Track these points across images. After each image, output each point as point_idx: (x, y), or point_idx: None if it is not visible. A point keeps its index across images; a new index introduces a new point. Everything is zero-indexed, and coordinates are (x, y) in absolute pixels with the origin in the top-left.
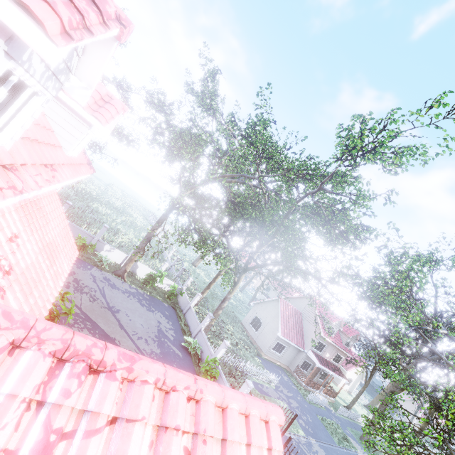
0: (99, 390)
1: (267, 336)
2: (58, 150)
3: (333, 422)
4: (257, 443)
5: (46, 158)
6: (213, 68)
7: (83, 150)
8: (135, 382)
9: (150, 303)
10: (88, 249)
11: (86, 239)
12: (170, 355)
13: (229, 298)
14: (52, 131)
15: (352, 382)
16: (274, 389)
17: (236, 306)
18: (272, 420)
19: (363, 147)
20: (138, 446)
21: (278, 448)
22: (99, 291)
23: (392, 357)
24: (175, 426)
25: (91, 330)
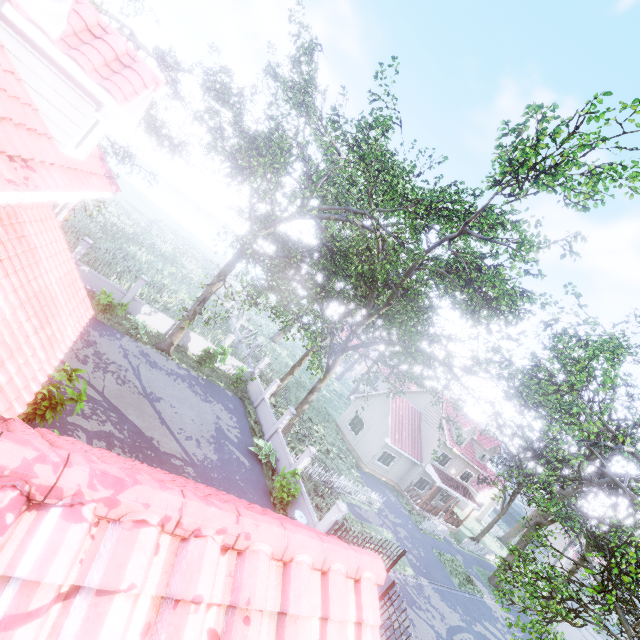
0: (43, 540)
1: (371, 442)
2: (45, 141)
3: (454, 559)
4: (337, 616)
5: (12, 145)
6: (310, 41)
7: (99, 154)
8: (122, 524)
9: (206, 391)
10: (116, 310)
11: (115, 295)
12: (231, 463)
13: (319, 388)
14: (34, 110)
15: (484, 507)
16: (376, 513)
17: (330, 400)
18: (366, 578)
19: (538, 163)
20: (117, 636)
21: (372, 621)
22: (132, 371)
23: (548, 480)
24: (193, 598)
25: (117, 424)
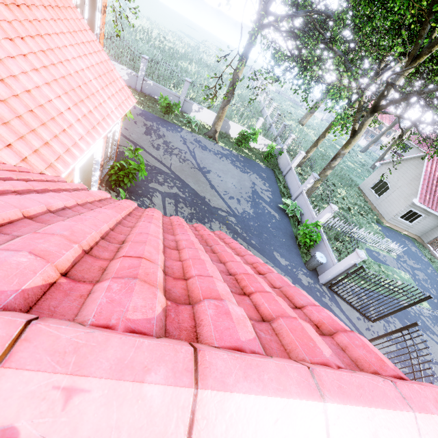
0: None
1: (395, 203)
2: None
3: None
4: None
5: None
6: None
7: None
8: None
9: (244, 165)
10: (173, 109)
11: (173, 100)
12: (264, 215)
13: (342, 154)
14: None
15: None
16: (394, 258)
17: (353, 169)
18: None
19: None
20: None
21: None
22: (189, 153)
23: None
24: None
25: (180, 188)
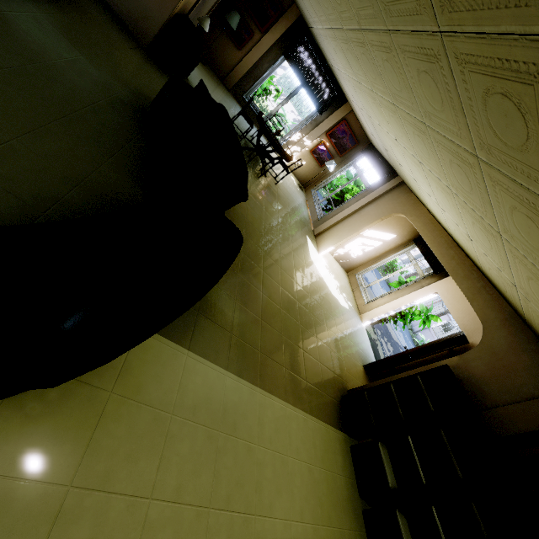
0: None
1: None
2: None
3: None
4: None
5: None
6: None
7: None
8: None
9: (377, 276)
10: None
11: None
12: None
13: None
14: None
15: None
16: None
17: None
18: None
19: None
20: None
21: None
22: None
23: None
24: None
25: None
